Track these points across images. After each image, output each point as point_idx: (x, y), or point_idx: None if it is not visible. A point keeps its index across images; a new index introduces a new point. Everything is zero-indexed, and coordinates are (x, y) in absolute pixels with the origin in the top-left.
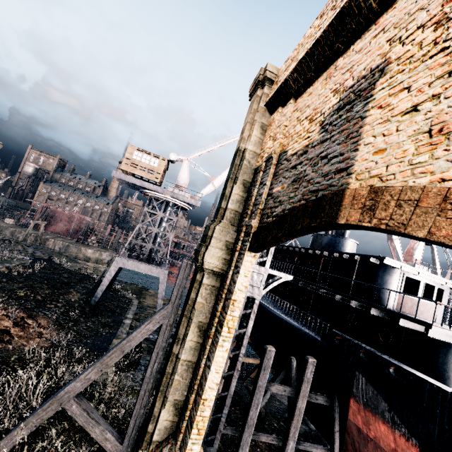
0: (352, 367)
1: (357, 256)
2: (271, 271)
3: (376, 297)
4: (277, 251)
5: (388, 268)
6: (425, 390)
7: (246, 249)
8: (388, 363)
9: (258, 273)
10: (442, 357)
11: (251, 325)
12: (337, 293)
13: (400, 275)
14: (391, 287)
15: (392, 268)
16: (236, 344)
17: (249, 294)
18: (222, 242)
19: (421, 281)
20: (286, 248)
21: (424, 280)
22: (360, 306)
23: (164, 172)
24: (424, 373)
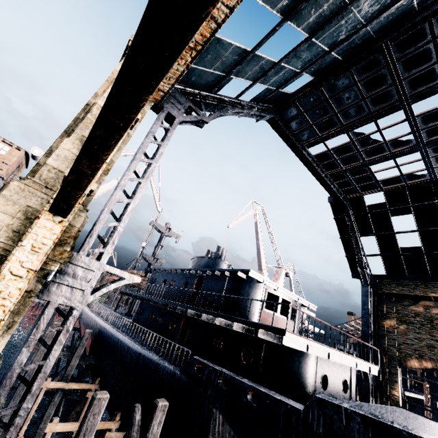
0: (210, 403)
1: (227, 272)
2: (109, 268)
3: (242, 314)
4: (154, 275)
5: (253, 283)
6: (280, 414)
7: (47, 208)
8: (247, 387)
9: (87, 269)
10: (296, 370)
11: (57, 352)
12: (204, 311)
13: (263, 290)
14: (255, 302)
15: (256, 283)
16: (25, 393)
17: (64, 301)
18: (19, 206)
19: (280, 296)
20: (163, 272)
21: (282, 295)
22: (225, 323)
23: (19, 167)
24: (281, 394)
